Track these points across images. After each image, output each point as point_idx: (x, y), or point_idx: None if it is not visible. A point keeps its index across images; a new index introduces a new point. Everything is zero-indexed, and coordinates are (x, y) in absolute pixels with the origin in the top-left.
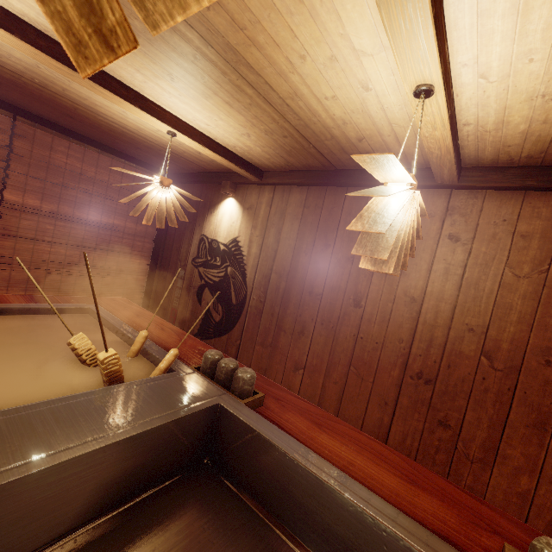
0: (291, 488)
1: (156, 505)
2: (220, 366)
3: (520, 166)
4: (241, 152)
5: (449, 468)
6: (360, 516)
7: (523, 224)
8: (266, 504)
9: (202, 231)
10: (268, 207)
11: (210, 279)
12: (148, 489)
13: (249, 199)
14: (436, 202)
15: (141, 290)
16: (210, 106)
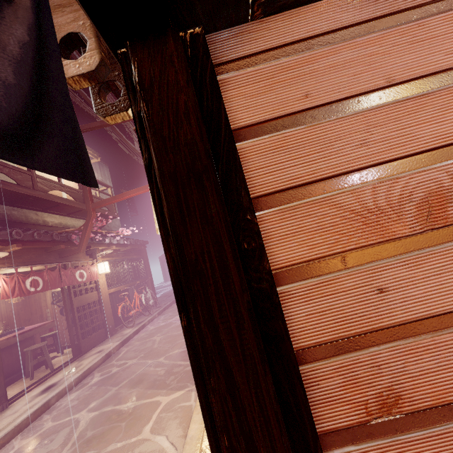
0: None
1: None
2: None
3: None
4: None
5: None
6: None
7: None
8: None
9: None
10: None
11: None
12: None
13: None
14: None
15: None
16: None
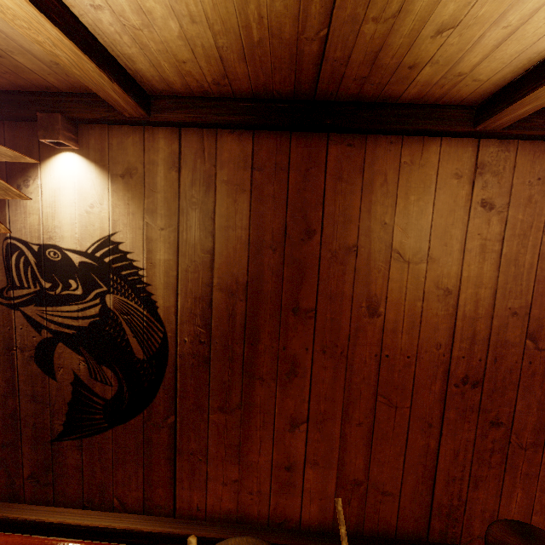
0: None
1: None
2: None
3: None
4: (112, 30)
5: (505, 465)
6: None
7: None
8: None
9: None
10: (173, 171)
11: (63, 326)
12: None
13: (121, 156)
14: (462, 156)
15: None
16: None
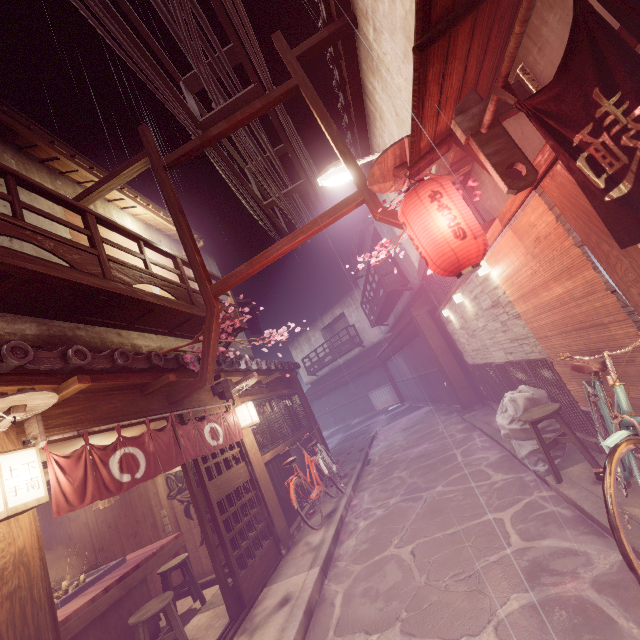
0: None
1: None
2: None
3: None
4: None
5: None
6: None
7: None
8: None
9: None
10: None
11: None
12: None
13: None
14: None
15: None
16: None
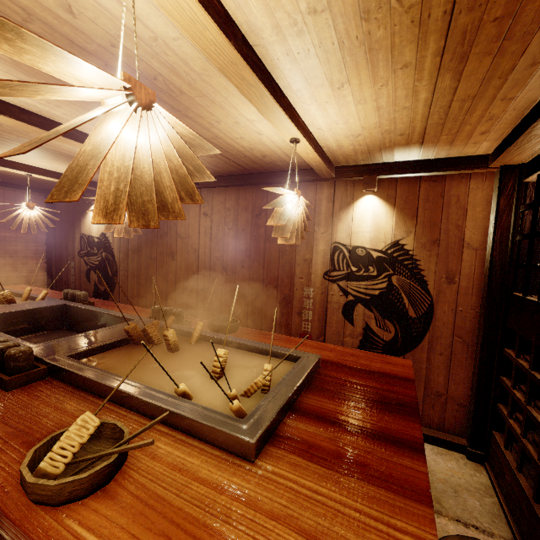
0: (91, 320)
1: (37, 337)
2: (70, 293)
3: (219, 176)
4: None
5: None
6: (106, 315)
7: (227, 204)
8: (85, 331)
9: (80, 231)
10: None
11: (93, 264)
12: (33, 334)
13: None
14: None
15: (43, 283)
16: (46, 161)
